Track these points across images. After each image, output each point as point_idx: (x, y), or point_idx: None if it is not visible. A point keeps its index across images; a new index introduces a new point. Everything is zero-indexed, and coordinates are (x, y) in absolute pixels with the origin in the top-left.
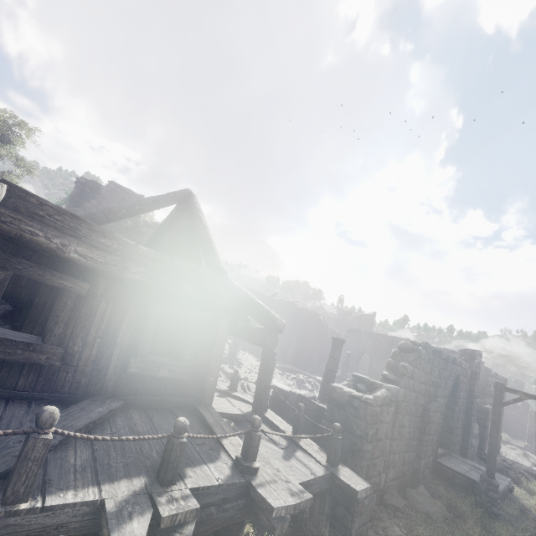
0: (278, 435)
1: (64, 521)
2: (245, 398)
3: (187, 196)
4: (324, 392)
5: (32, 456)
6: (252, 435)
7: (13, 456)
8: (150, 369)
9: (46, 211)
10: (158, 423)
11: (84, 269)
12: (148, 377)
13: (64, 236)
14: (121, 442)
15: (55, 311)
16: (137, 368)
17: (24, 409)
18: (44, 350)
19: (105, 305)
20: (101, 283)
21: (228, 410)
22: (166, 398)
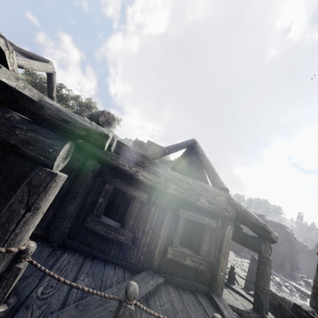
0: None
1: None
2: (242, 293)
3: (193, 143)
4: (316, 305)
5: None
6: None
7: (109, 311)
8: (180, 257)
9: (130, 153)
10: (187, 303)
11: (145, 185)
12: (178, 262)
13: (137, 166)
14: (167, 316)
15: (130, 210)
16: (172, 255)
17: (113, 270)
18: (124, 233)
19: (155, 208)
20: (153, 194)
21: (234, 303)
22: (189, 281)
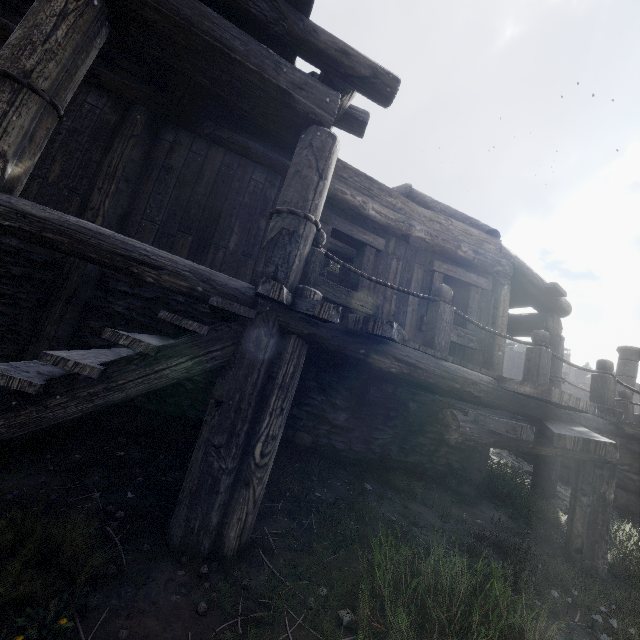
0: (632, 389)
1: (477, 380)
2: None
3: (408, 190)
4: None
5: (444, 318)
6: (606, 377)
7: None
8: None
9: (348, 174)
10: None
11: (378, 227)
12: None
13: (362, 196)
14: None
15: (362, 264)
16: None
17: None
18: (359, 298)
19: (396, 263)
20: (391, 241)
21: None
22: None
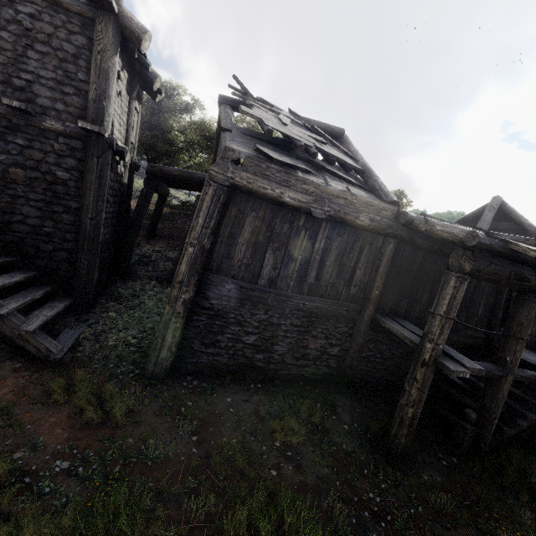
0: None
1: None
2: None
3: (500, 203)
4: None
5: None
6: None
7: None
8: None
9: None
10: None
11: None
12: None
13: None
14: None
15: None
16: None
17: (528, 351)
18: None
19: None
20: None
21: None
22: None
